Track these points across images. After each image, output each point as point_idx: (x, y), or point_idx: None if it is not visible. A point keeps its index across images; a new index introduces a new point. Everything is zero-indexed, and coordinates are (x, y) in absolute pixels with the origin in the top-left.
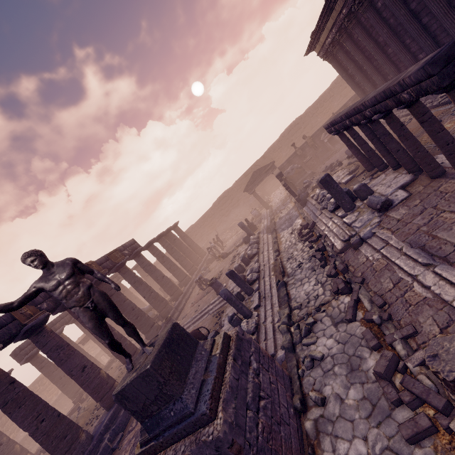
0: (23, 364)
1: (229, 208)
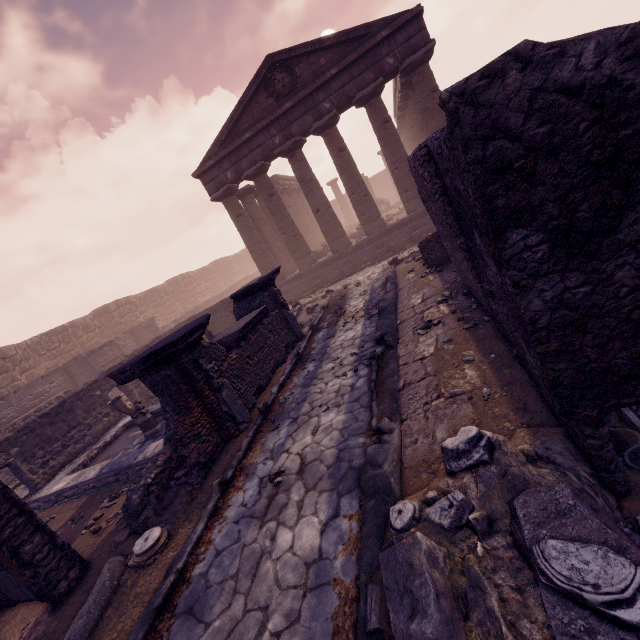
0: None
1: None
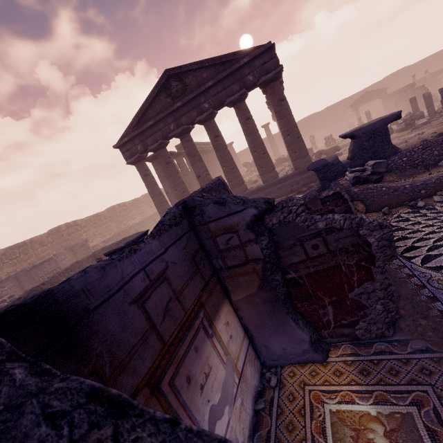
0: (182, 156)
1: (311, 129)
